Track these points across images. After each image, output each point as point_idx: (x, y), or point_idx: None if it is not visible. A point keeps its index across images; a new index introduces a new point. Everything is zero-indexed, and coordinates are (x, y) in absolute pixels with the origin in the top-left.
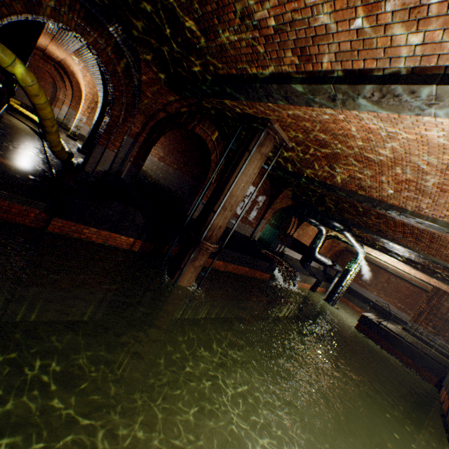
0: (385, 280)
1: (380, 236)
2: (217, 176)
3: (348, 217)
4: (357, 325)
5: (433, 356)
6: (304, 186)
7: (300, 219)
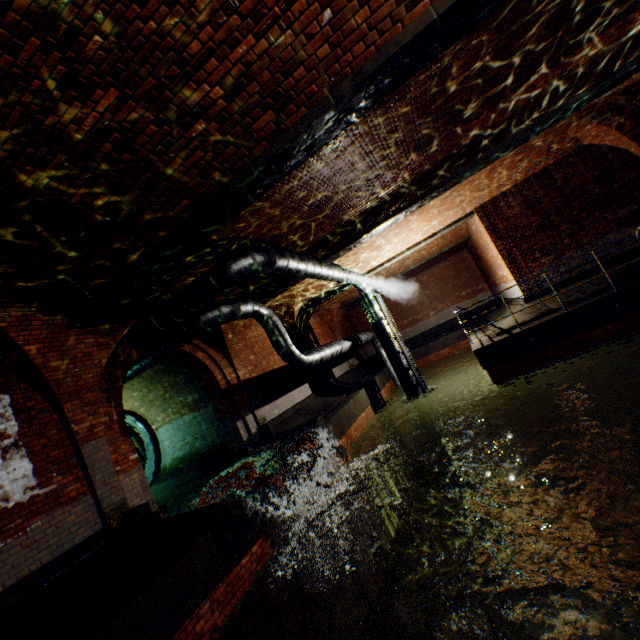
0: (420, 287)
1: (304, 124)
2: None
3: (183, 181)
4: (493, 376)
5: (606, 282)
6: None
7: (215, 341)
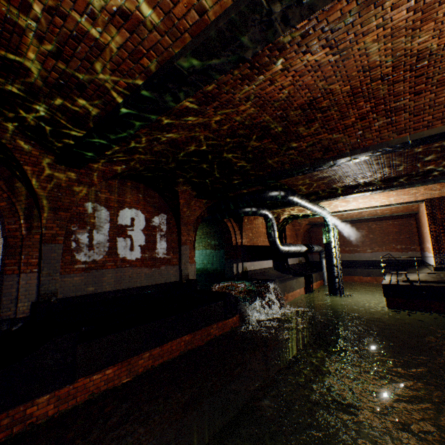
0: (367, 231)
1: (333, 159)
2: (28, 220)
3: (273, 164)
4: (388, 303)
5: None
6: (184, 158)
7: (238, 220)
